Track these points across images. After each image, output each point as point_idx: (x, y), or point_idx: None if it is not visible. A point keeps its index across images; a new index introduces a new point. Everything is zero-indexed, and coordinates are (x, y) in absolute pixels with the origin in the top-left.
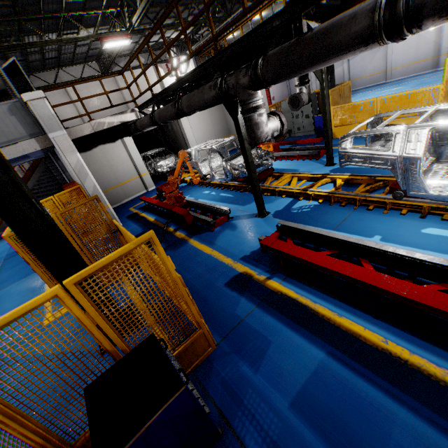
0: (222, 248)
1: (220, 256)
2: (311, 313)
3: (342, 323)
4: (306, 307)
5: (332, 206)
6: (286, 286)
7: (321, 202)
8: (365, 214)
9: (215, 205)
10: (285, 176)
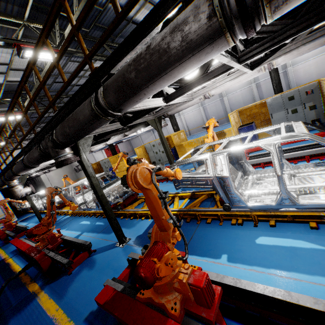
0: (10, 249)
1: (4, 253)
2: (9, 267)
3: (15, 266)
4: (10, 265)
5: (72, 216)
6: (14, 259)
7: (71, 215)
8: (76, 219)
9: (25, 226)
10: (73, 203)
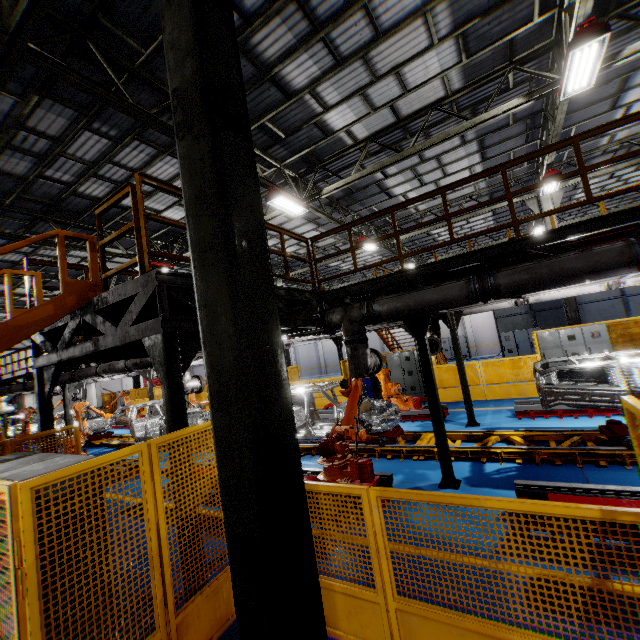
0: None
1: None
2: None
3: None
4: None
5: None
6: None
7: None
8: None
9: None
10: None
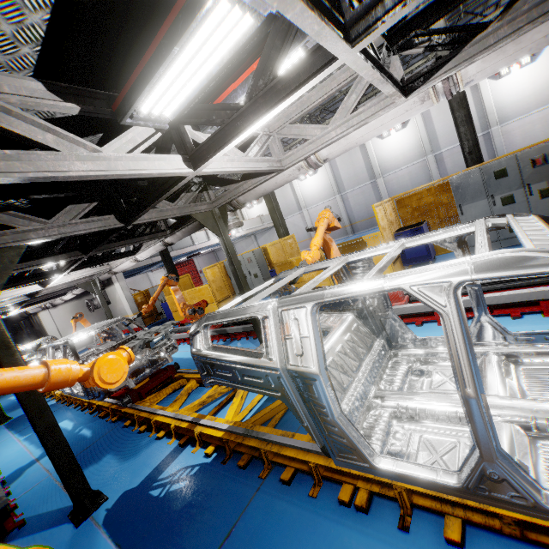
0: None
1: None
2: None
3: None
4: None
5: (58, 404)
6: None
7: (58, 401)
8: (59, 411)
9: None
10: None
